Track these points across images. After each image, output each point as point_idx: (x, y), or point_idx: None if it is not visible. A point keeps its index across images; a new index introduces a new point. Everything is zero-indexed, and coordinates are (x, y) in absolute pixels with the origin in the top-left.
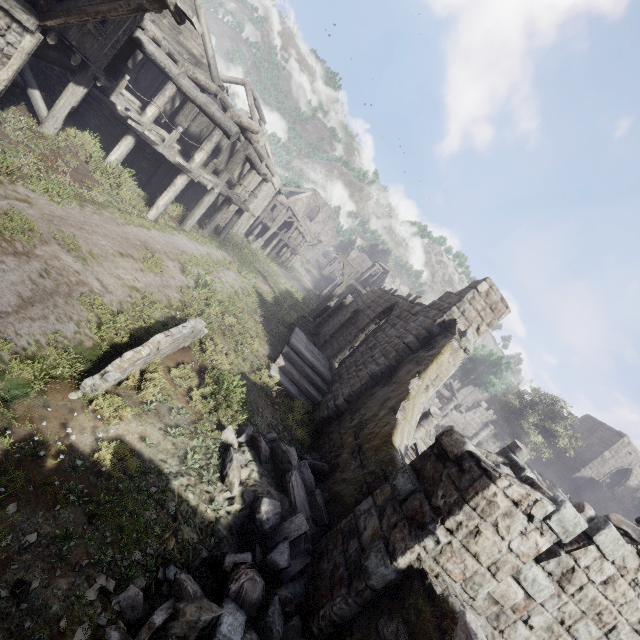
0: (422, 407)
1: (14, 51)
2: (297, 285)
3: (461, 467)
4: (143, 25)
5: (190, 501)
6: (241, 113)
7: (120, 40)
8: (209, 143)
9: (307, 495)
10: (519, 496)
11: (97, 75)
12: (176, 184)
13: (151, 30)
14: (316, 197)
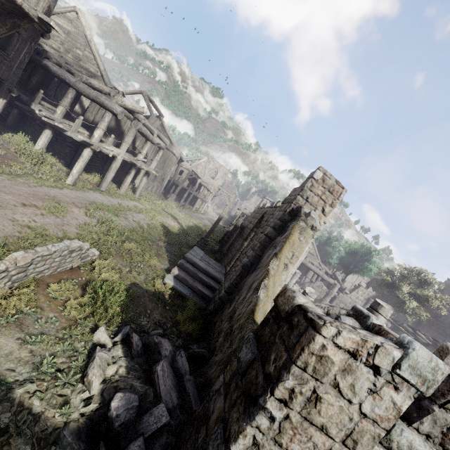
0: (284, 283)
1: None
2: (207, 223)
3: (291, 323)
4: (48, 56)
5: (34, 408)
6: None
7: (23, 62)
8: (103, 122)
9: (177, 383)
10: (354, 344)
11: (11, 89)
12: (83, 155)
13: (54, 58)
14: (214, 162)
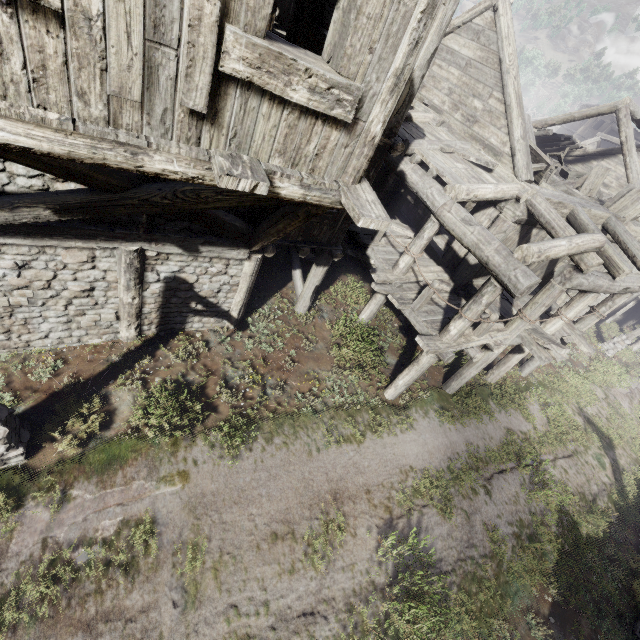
0: None
1: (239, 278)
2: None
3: None
4: (410, 151)
5: None
6: (592, 174)
7: None
8: (474, 306)
9: None
10: None
11: (333, 252)
12: (420, 362)
13: (419, 153)
14: None
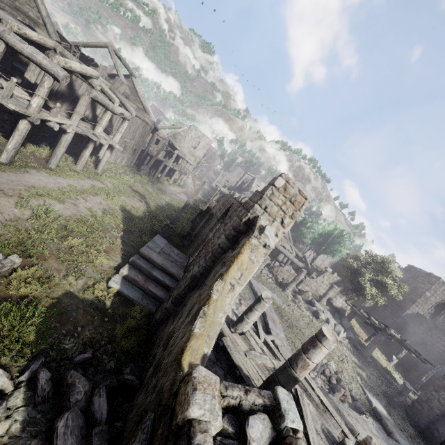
0: (228, 308)
1: None
2: (184, 198)
3: None
4: None
5: None
6: (100, 68)
7: None
8: (42, 88)
9: (85, 436)
10: None
11: None
12: (19, 128)
13: None
14: (196, 131)
